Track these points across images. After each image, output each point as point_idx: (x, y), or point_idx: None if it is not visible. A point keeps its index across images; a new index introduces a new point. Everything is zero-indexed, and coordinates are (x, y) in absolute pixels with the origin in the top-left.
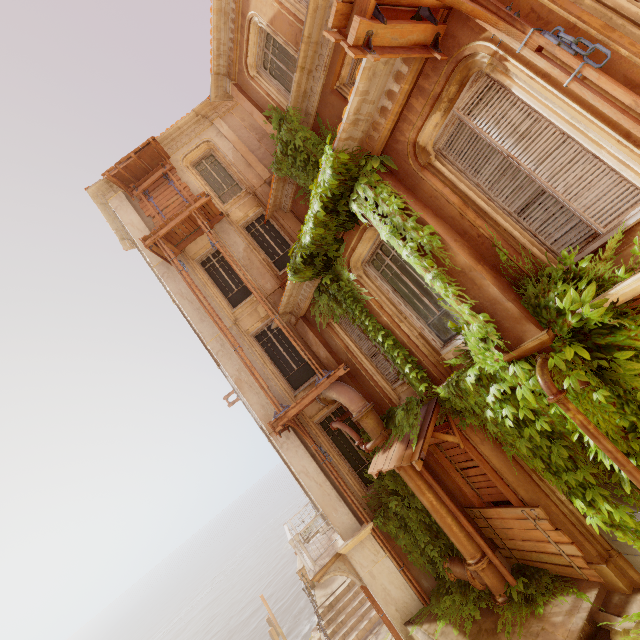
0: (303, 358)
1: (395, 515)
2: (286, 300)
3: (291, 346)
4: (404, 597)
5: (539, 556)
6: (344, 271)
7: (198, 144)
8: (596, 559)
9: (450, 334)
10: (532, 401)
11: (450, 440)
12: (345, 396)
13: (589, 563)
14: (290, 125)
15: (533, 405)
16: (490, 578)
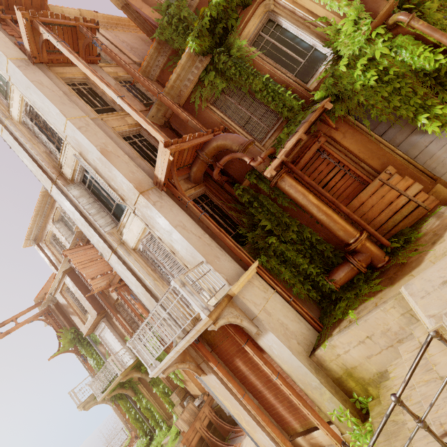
0: None
1: (273, 255)
2: (173, 80)
3: (156, 151)
4: (301, 328)
5: (393, 220)
6: (236, 42)
7: None
8: (431, 185)
9: (311, 75)
10: (387, 53)
11: (331, 121)
12: (232, 135)
13: (427, 192)
14: (180, 3)
15: (384, 63)
16: (373, 246)
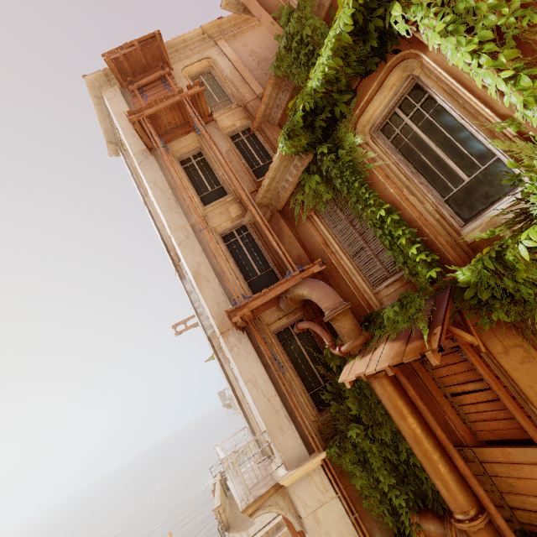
0: (268, 265)
1: (353, 447)
2: (267, 184)
3: (257, 251)
4: None
5: None
6: (348, 136)
7: (199, 59)
8: None
9: (478, 208)
10: None
11: (468, 339)
12: (320, 290)
13: None
14: (301, 12)
15: None
16: None
